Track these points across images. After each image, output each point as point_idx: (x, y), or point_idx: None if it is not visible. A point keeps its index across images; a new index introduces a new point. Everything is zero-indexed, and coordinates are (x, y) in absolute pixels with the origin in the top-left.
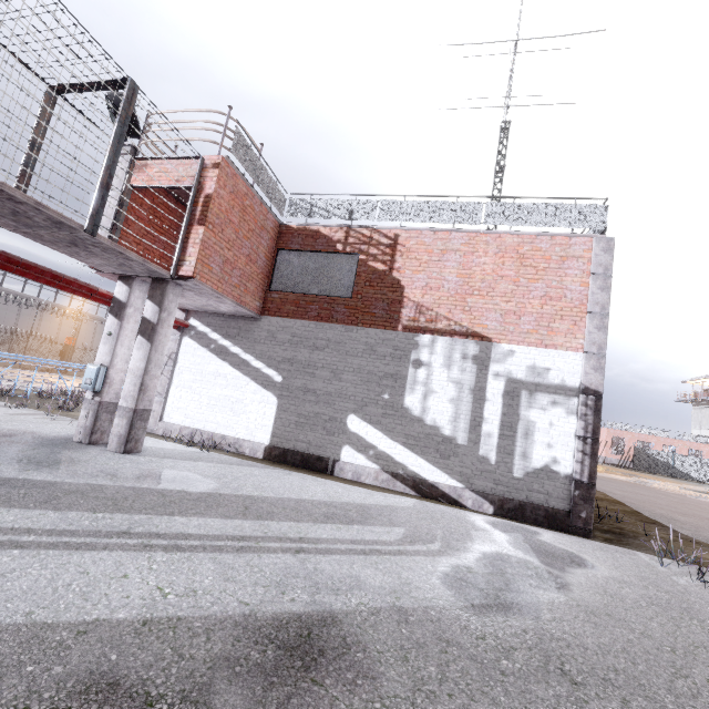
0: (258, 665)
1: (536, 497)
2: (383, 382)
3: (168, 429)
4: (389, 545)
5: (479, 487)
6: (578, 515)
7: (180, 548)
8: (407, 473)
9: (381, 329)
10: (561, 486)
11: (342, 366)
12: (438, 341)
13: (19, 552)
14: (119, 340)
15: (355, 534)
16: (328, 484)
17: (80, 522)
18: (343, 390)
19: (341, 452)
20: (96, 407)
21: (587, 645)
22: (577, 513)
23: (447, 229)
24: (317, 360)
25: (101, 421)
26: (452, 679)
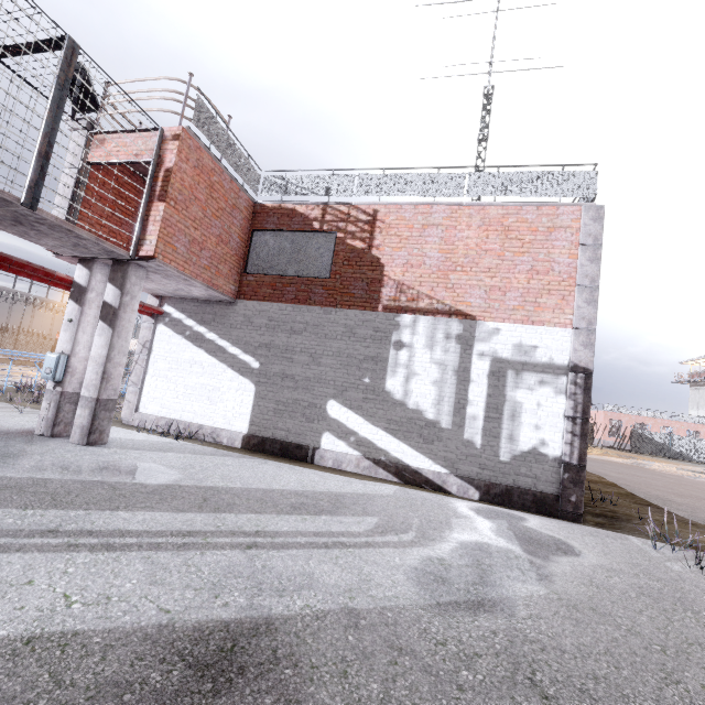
0: (155, 691)
1: (524, 482)
2: (364, 366)
3: (144, 420)
4: (356, 537)
5: (464, 473)
6: (568, 499)
7: (110, 547)
8: (389, 459)
9: (361, 310)
10: (549, 469)
11: (321, 349)
12: (420, 321)
13: None
14: (80, 327)
15: (320, 525)
16: (305, 473)
17: (2, 520)
18: (323, 375)
19: (321, 439)
20: (58, 397)
21: (565, 647)
22: (567, 497)
23: (427, 203)
24: (295, 344)
25: (64, 412)
26: (396, 699)
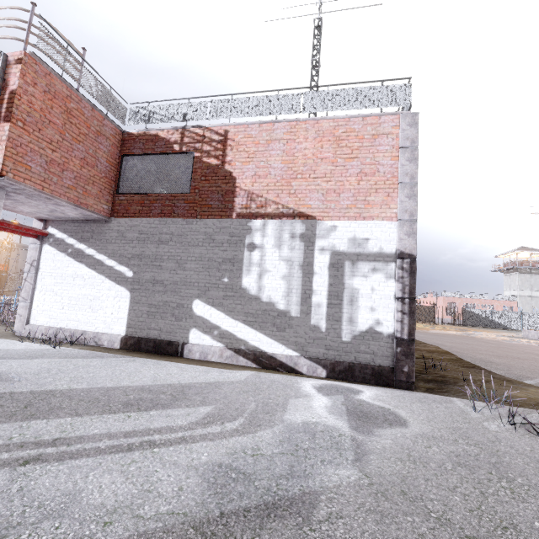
0: None
1: (364, 358)
2: (223, 267)
3: (35, 330)
4: (174, 432)
5: (312, 354)
6: (401, 370)
7: None
8: (248, 348)
9: (218, 219)
10: (384, 345)
11: (185, 256)
12: (268, 224)
13: None
14: None
15: (141, 423)
16: (167, 367)
17: None
18: (188, 278)
19: (189, 335)
20: None
21: None
22: (400, 368)
23: (270, 121)
24: (163, 253)
25: None
26: None
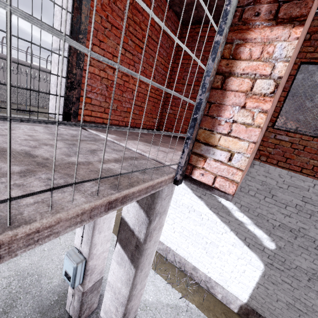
0: None
1: None
2: None
3: None
4: None
5: None
6: None
7: None
8: None
9: None
10: None
11: None
12: None
13: None
14: (95, 229)
15: None
16: None
17: None
18: None
19: None
20: (80, 295)
21: None
22: None
23: None
24: None
25: (87, 302)
26: None
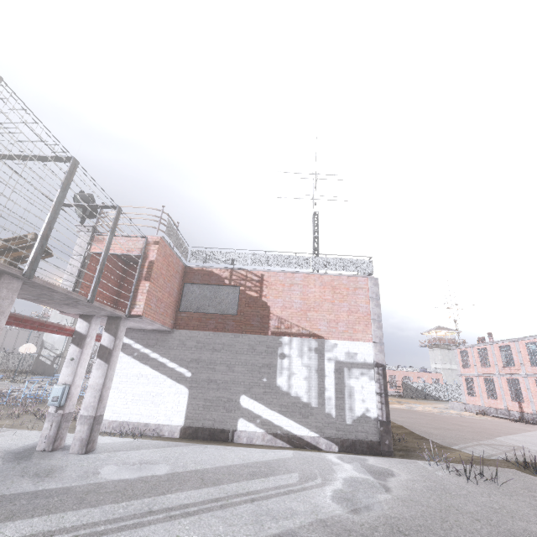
0: None
1: (361, 435)
2: (262, 370)
3: None
4: (295, 485)
5: (328, 435)
6: (384, 443)
7: (190, 514)
8: (283, 432)
9: (258, 334)
10: (373, 426)
11: (234, 361)
12: (293, 340)
13: (106, 536)
14: (79, 363)
15: (274, 483)
16: (235, 450)
17: (117, 511)
18: (236, 378)
19: (238, 424)
20: (60, 418)
21: (406, 517)
22: (384, 442)
23: (291, 272)
24: (216, 359)
25: (61, 429)
26: None
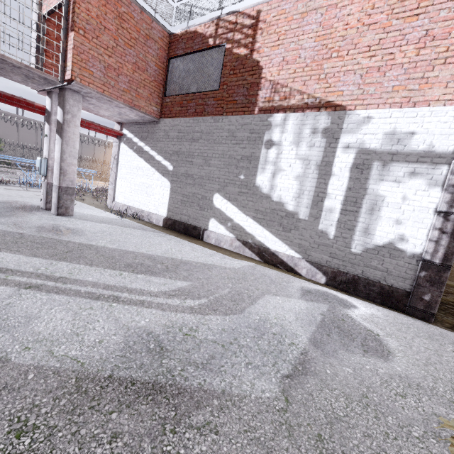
0: None
1: (373, 274)
2: (240, 164)
3: (117, 206)
4: (140, 295)
5: (314, 259)
6: (420, 297)
7: None
8: (254, 242)
9: (241, 115)
10: (404, 266)
11: (211, 153)
12: (289, 119)
13: None
14: (51, 140)
15: (124, 281)
16: (183, 245)
17: None
18: (211, 174)
19: (209, 223)
20: (46, 186)
21: None
22: (419, 295)
23: None
24: (194, 150)
25: (51, 195)
26: None
